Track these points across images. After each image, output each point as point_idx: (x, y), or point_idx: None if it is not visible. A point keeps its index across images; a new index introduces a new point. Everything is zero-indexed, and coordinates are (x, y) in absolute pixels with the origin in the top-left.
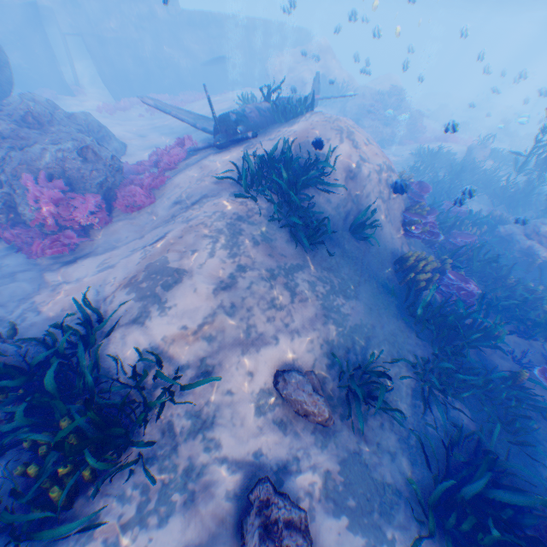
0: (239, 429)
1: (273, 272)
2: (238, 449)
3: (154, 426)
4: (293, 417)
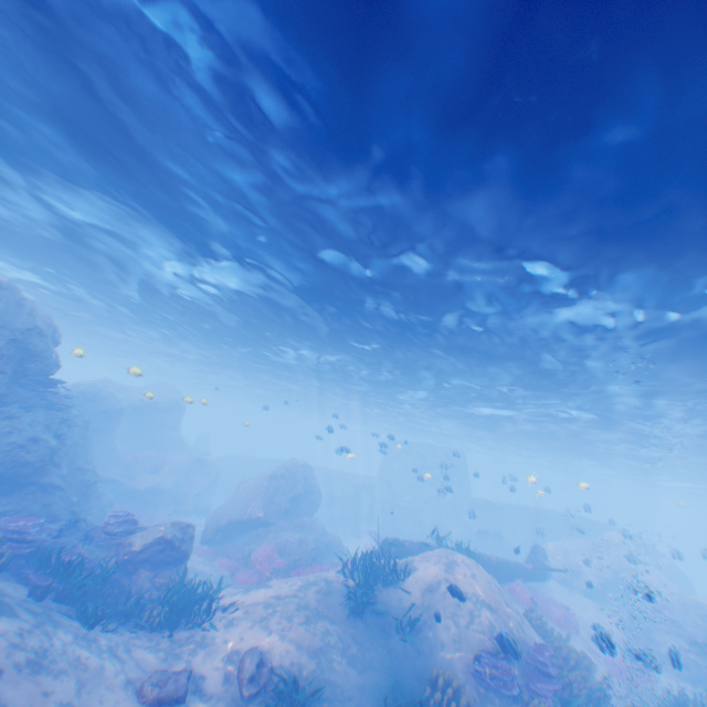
0: (210, 658)
1: (309, 605)
2: (199, 663)
3: (188, 632)
4: (235, 681)
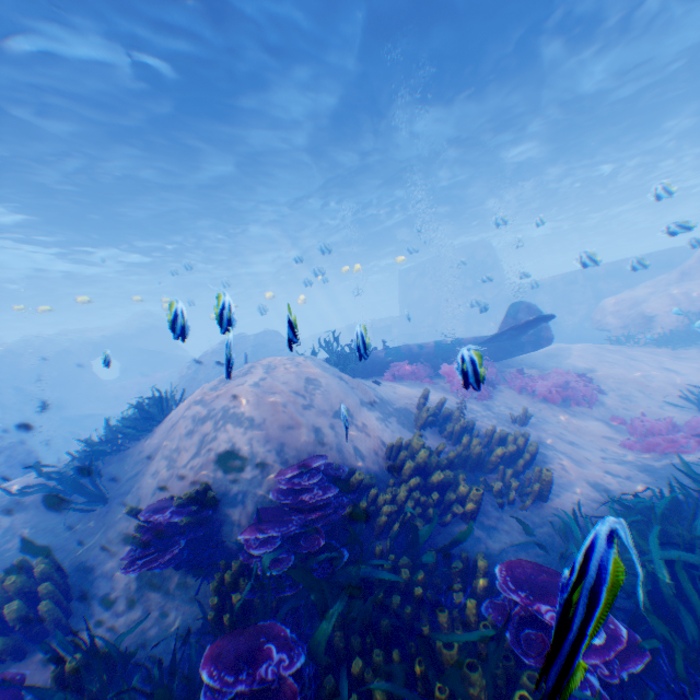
0: None
1: (5, 497)
2: None
3: None
4: None
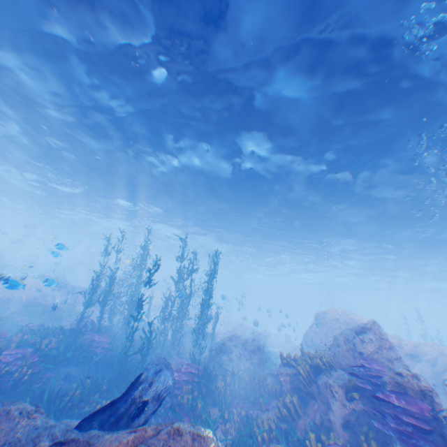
0: None
1: None
2: None
3: None
4: None
